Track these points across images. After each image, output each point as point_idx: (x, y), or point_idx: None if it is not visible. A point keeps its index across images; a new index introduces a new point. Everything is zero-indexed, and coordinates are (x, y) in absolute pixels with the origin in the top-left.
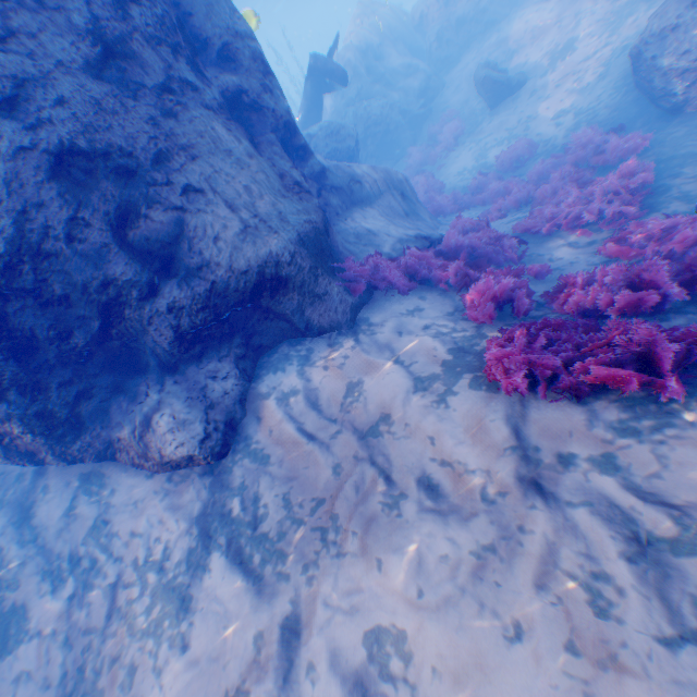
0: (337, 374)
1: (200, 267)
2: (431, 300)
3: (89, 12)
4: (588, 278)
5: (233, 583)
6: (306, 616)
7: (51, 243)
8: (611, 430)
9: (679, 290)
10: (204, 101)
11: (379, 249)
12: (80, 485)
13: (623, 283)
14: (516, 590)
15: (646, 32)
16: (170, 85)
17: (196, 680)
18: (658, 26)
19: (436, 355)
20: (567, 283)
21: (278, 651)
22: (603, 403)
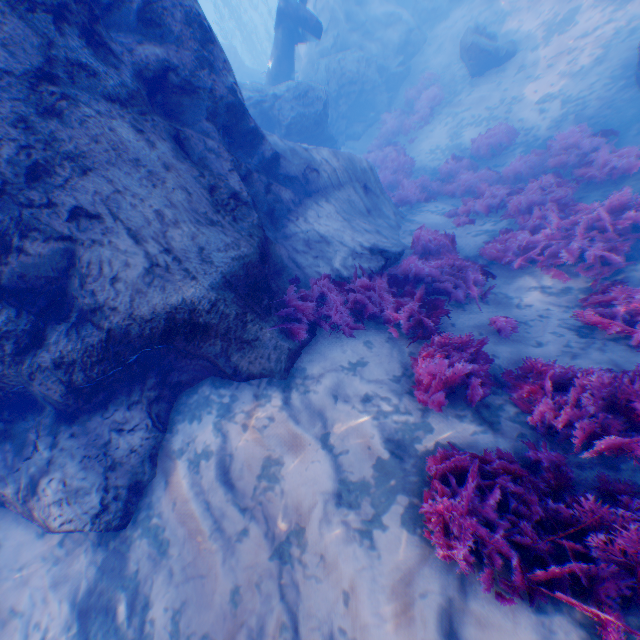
0: (257, 443)
1: (96, 311)
2: (378, 348)
3: None
4: (562, 373)
5: None
6: None
7: None
8: None
9: None
10: (105, 89)
11: (330, 263)
12: None
13: (606, 403)
14: None
15: None
16: (51, 69)
17: None
18: None
19: (371, 446)
20: (536, 370)
21: None
22: (567, 623)
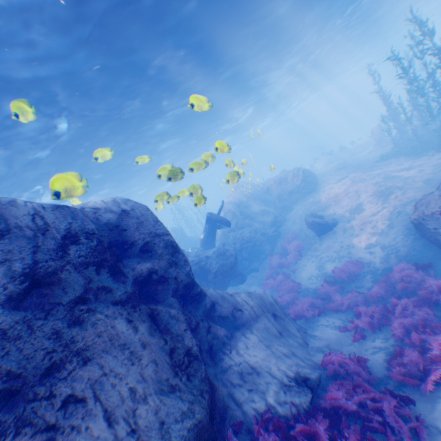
0: None
1: None
2: None
3: (32, 257)
4: None
5: None
6: None
7: None
8: None
9: None
10: (114, 297)
11: (263, 395)
12: None
13: None
14: None
15: (419, 212)
16: (86, 294)
17: None
18: (427, 210)
19: None
20: None
21: None
22: None
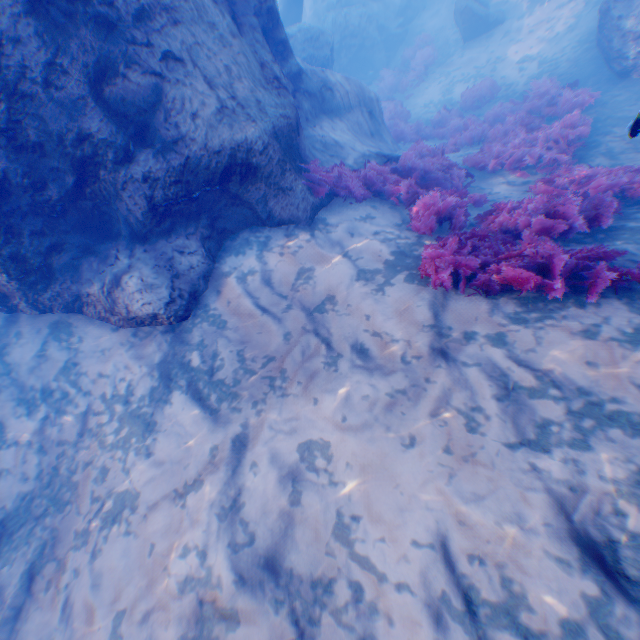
0: (293, 262)
1: (176, 141)
2: (383, 211)
3: None
4: (516, 207)
5: (192, 412)
6: (253, 434)
7: (28, 85)
8: (507, 318)
9: (582, 222)
10: None
11: (342, 161)
12: (49, 332)
13: (542, 213)
14: (416, 417)
15: None
16: None
17: (159, 475)
18: None
19: (380, 255)
20: (499, 210)
21: (228, 456)
22: (506, 300)
